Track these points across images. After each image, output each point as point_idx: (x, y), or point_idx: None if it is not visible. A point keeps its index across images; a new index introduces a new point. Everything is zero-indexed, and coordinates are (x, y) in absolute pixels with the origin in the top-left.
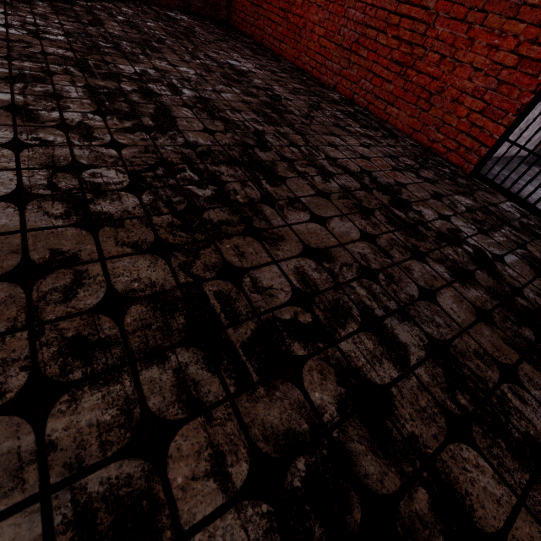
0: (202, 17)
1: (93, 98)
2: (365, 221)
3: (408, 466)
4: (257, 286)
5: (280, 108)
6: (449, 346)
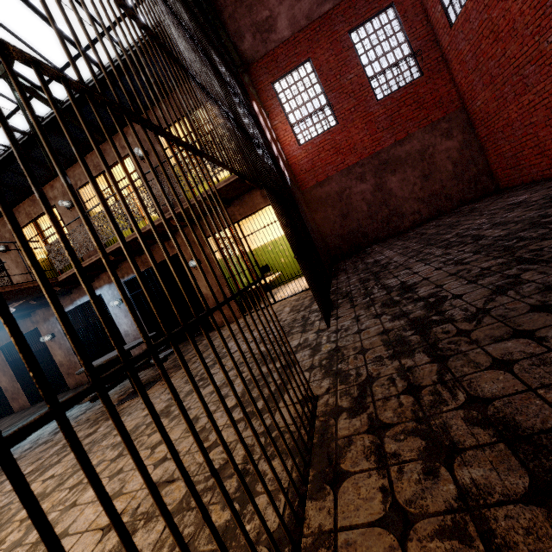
0: (476, 199)
1: (441, 248)
2: None
3: None
4: None
5: None
6: None
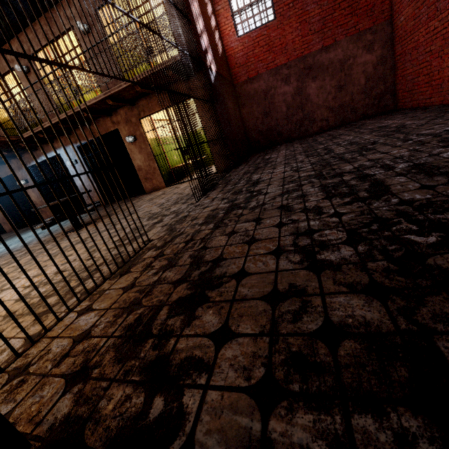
0: (376, 116)
1: (306, 156)
2: (418, 146)
3: (368, 181)
4: (340, 169)
5: (400, 129)
6: (426, 163)
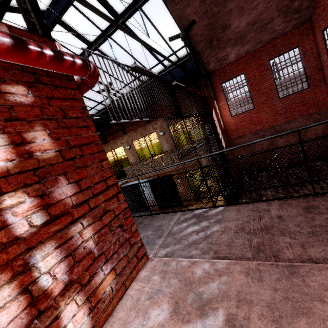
0: (327, 157)
1: None
2: None
3: None
4: None
5: None
6: None
